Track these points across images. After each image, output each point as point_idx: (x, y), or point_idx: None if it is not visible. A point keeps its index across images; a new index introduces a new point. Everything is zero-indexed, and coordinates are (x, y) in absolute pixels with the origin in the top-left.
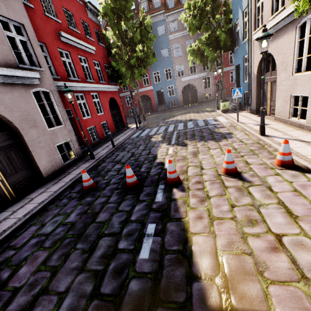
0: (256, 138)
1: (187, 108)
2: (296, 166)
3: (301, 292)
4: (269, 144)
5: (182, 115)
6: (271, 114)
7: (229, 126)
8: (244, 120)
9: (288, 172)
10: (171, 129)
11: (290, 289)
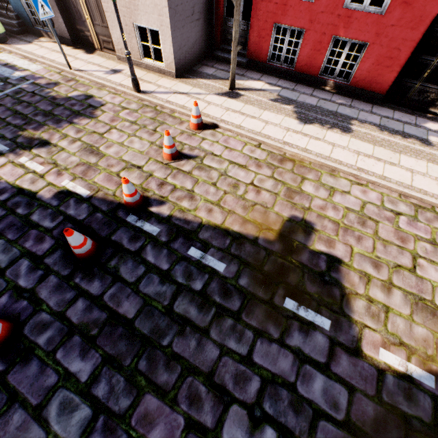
0: (135, 99)
1: None
2: (206, 125)
3: (281, 200)
4: (160, 105)
5: None
6: (104, 50)
7: (65, 80)
8: (74, 63)
9: (207, 133)
10: None
11: (278, 203)
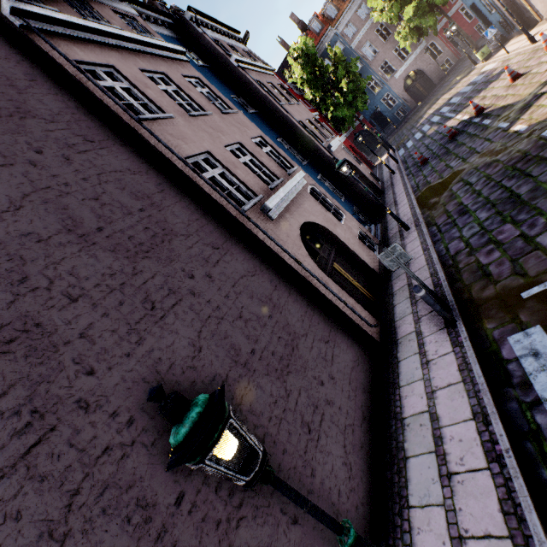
0: (530, 50)
1: (426, 102)
2: None
3: None
4: (541, 44)
5: (431, 108)
6: (542, 19)
7: (501, 64)
8: (514, 47)
9: None
10: (438, 118)
11: None
